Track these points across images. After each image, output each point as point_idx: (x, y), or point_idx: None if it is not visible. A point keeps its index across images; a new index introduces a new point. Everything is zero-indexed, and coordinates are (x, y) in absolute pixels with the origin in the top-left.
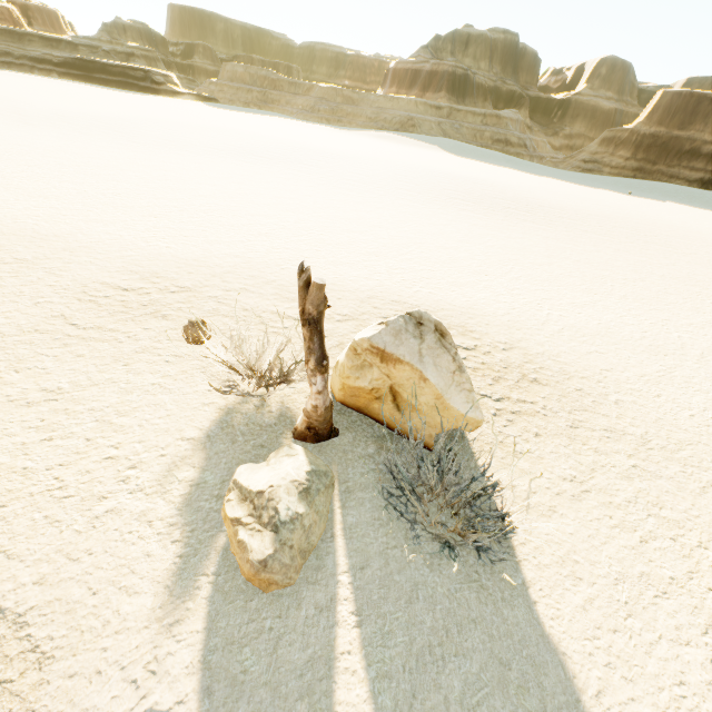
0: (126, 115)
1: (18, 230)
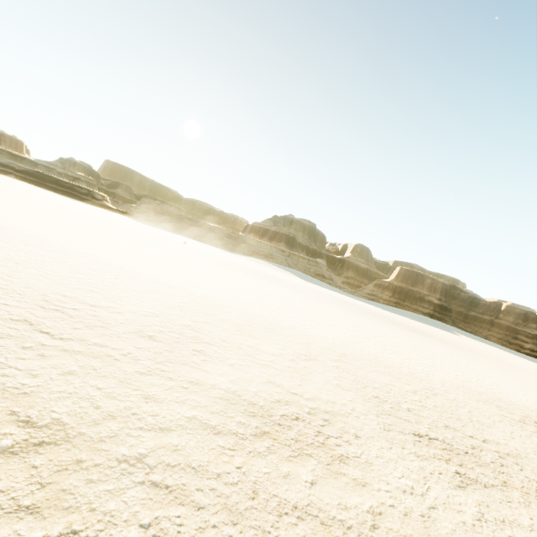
0: (120, 223)
1: (354, 353)
